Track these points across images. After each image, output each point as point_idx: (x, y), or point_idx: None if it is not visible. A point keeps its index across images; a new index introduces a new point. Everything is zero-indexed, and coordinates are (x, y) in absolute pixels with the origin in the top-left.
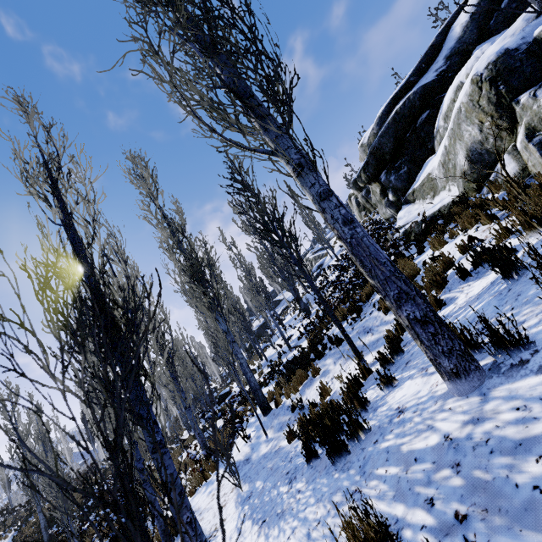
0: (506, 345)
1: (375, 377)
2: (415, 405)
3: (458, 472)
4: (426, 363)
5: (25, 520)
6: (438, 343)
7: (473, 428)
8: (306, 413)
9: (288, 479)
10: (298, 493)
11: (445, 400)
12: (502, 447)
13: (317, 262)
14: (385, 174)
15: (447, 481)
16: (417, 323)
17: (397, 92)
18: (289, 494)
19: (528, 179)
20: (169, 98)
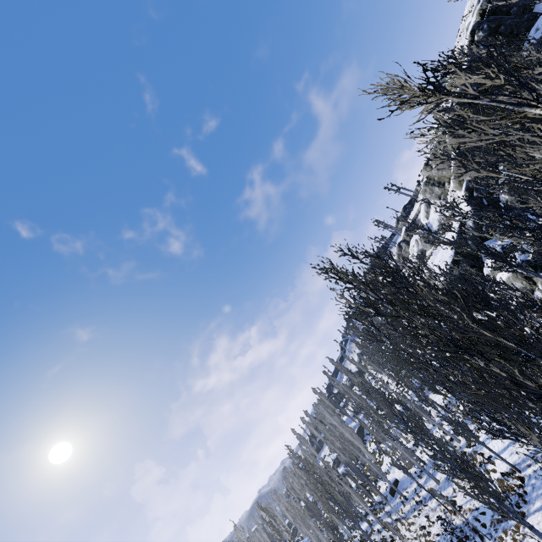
0: None
1: None
2: None
3: None
4: None
5: None
6: None
7: None
8: None
9: None
10: None
11: None
12: None
13: None
14: None
15: None
16: None
17: (452, 262)
18: None
19: None
20: None
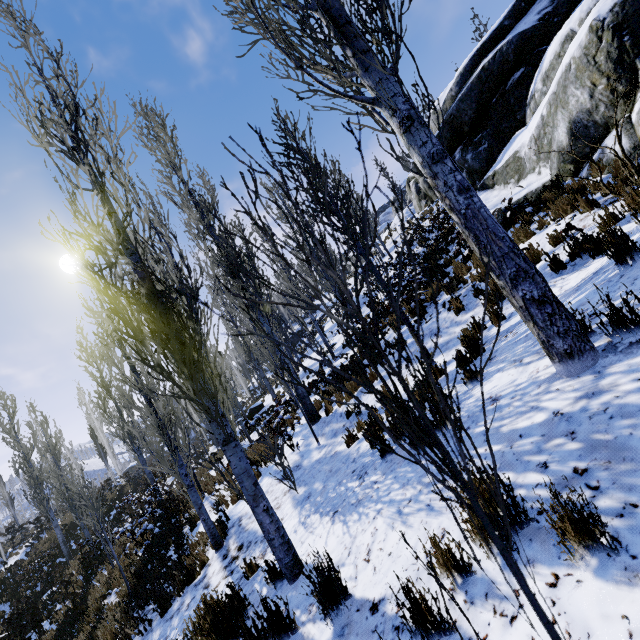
0: (626, 324)
1: (450, 377)
2: (512, 392)
3: (573, 438)
4: (519, 355)
5: (37, 537)
6: (554, 324)
7: (588, 401)
8: (364, 419)
9: (356, 476)
10: (375, 484)
11: (551, 383)
12: (623, 412)
13: (362, 261)
14: (461, 150)
15: (561, 447)
16: (533, 304)
17: (486, 41)
18: (362, 486)
19: (639, 160)
20: (241, 19)
